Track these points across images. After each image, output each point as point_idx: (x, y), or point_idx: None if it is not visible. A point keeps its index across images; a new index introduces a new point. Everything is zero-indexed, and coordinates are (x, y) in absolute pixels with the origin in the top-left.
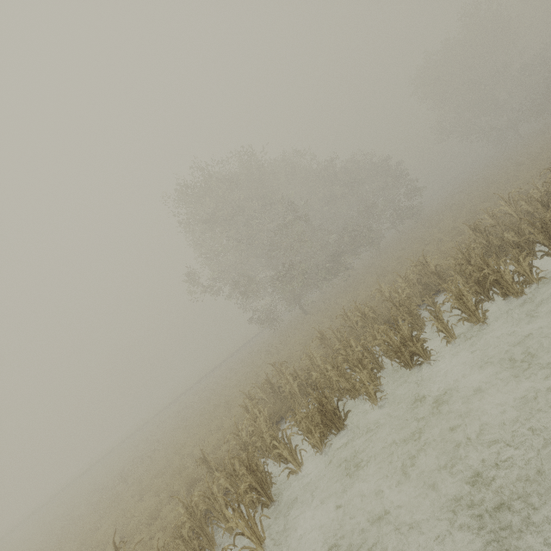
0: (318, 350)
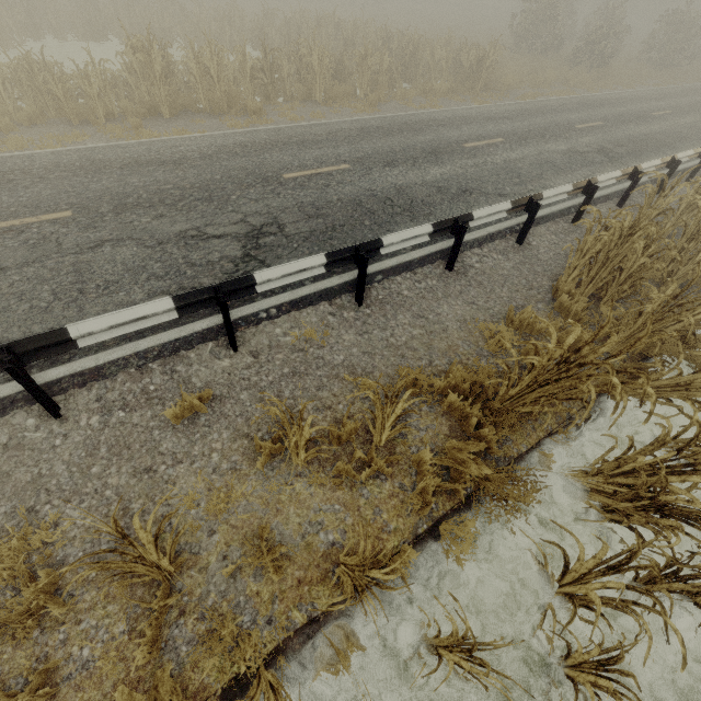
0: None
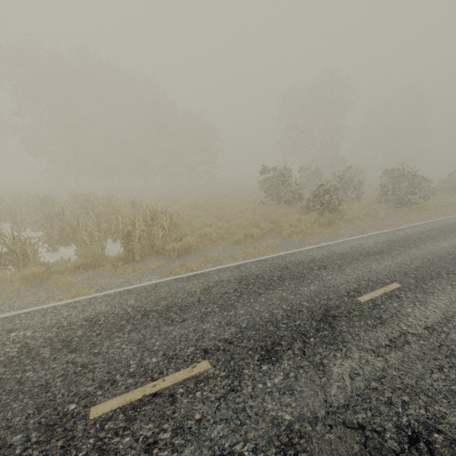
0: None
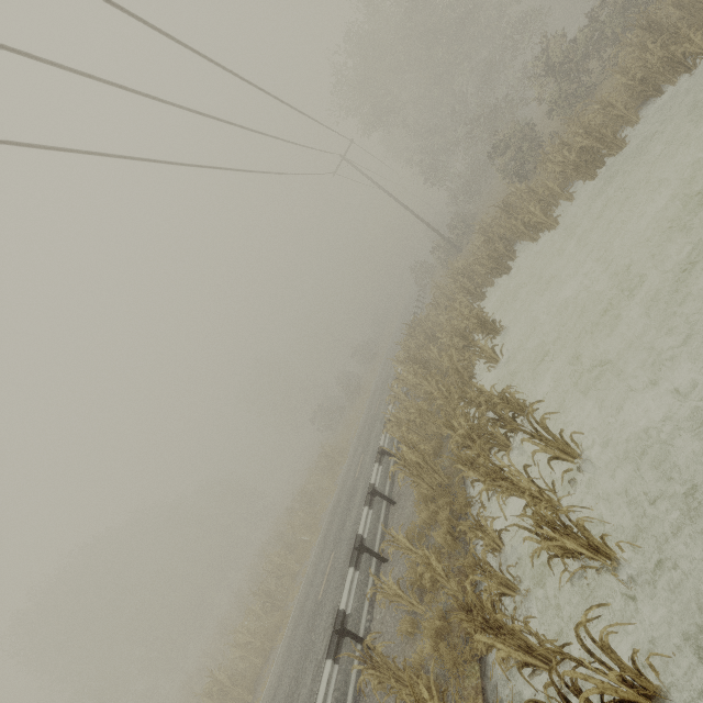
0: None
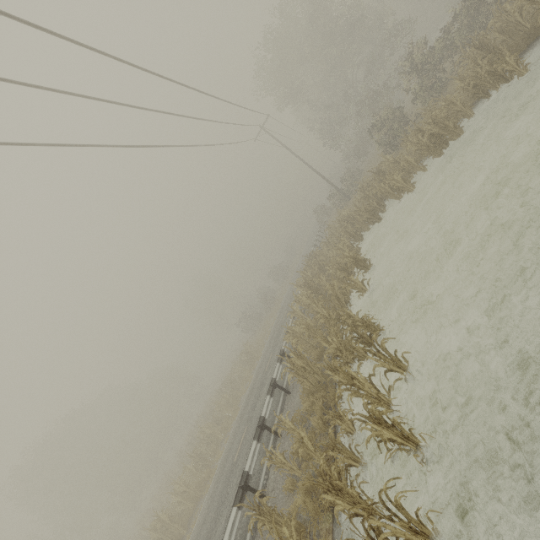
0: None
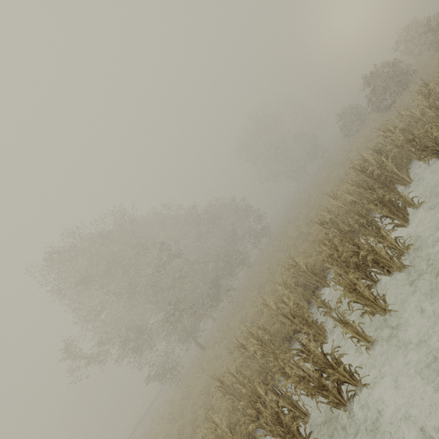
0: (222, 404)
